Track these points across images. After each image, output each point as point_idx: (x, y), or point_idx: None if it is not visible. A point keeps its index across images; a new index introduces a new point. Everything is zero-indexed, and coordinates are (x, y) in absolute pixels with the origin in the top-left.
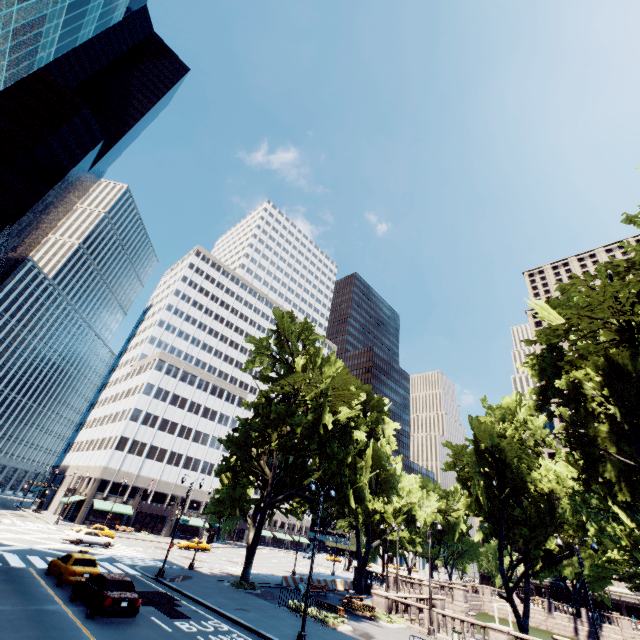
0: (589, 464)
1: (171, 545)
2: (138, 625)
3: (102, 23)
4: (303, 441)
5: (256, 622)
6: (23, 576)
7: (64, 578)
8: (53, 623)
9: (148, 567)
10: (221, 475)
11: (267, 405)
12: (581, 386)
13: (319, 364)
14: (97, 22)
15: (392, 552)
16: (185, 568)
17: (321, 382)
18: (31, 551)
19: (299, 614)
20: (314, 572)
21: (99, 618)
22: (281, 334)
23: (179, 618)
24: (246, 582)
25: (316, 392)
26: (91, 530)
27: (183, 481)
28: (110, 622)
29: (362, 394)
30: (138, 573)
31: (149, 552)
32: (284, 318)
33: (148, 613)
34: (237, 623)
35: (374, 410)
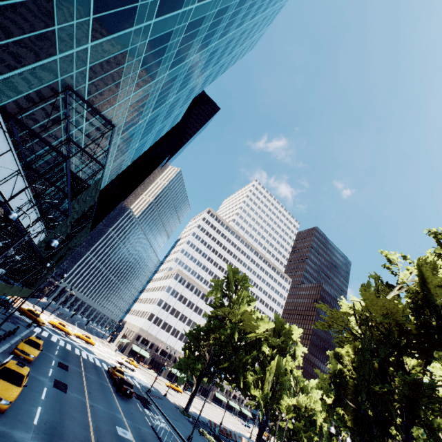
0: (337, 401)
1: (156, 378)
2: (131, 403)
3: (170, 127)
4: (225, 344)
5: (177, 426)
6: (100, 369)
7: (112, 375)
8: (106, 388)
9: (146, 387)
10: (186, 350)
11: (216, 318)
12: (341, 357)
13: (240, 303)
14: (168, 128)
15: (297, 441)
16: (162, 395)
17: (238, 314)
18: (104, 361)
19: (201, 434)
20: (239, 432)
21: (119, 394)
22: (229, 279)
23: (147, 409)
24: (185, 412)
25: (235, 319)
26: (127, 360)
27: (167, 348)
28: (122, 397)
29: (272, 324)
30: (140, 387)
31: (150, 381)
32: (230, 272)
33: (136, 401)
34: (169, 422)
35: (286, 335)
